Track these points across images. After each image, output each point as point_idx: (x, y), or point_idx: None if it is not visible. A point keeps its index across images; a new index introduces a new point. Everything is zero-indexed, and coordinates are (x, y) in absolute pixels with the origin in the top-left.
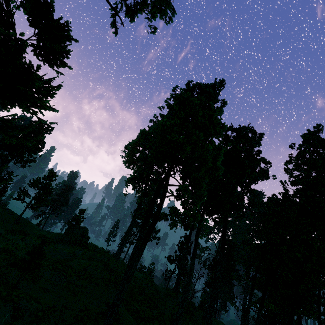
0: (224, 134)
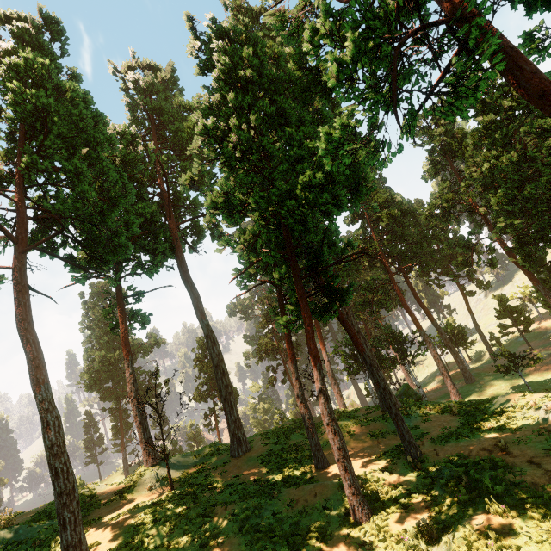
0: None
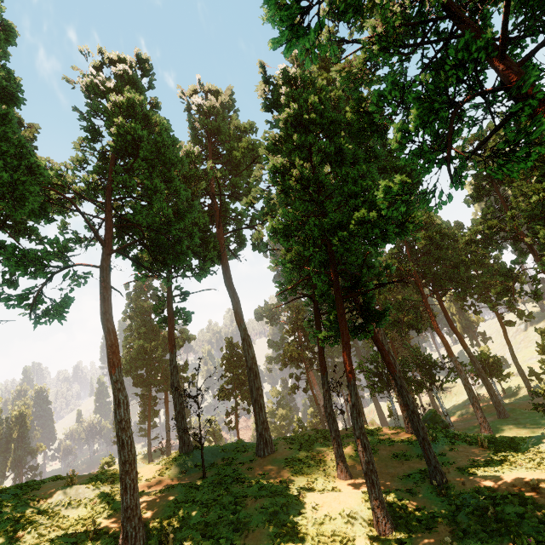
0: (89, 75)
